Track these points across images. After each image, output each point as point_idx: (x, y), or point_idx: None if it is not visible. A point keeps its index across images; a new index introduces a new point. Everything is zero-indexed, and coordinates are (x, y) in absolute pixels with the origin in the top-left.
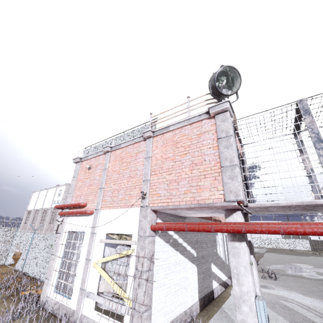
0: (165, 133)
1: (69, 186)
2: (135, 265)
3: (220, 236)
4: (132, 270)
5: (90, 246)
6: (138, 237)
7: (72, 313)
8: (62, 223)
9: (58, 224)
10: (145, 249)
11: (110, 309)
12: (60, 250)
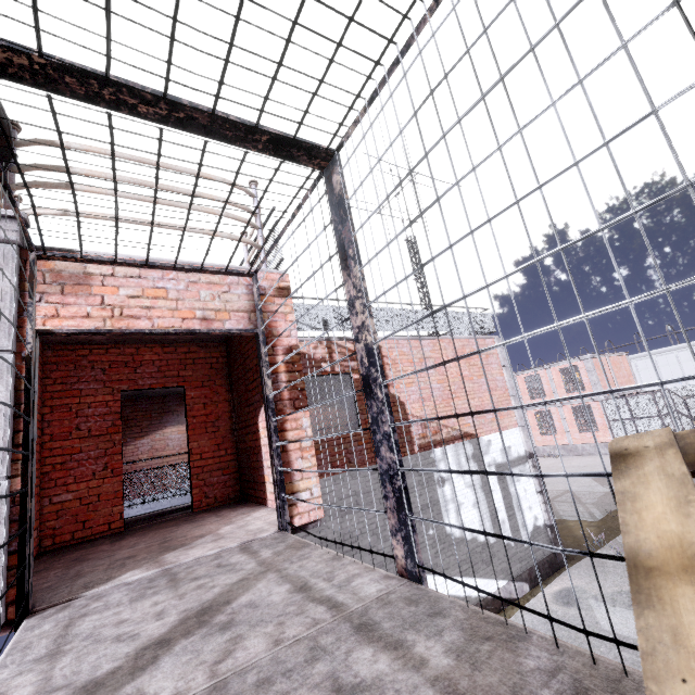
0: None
1: None
2: None
3: (463, 480)
4: None
5: None
6: None
7: None
8: None
9: None
10: None
11: None
12: None
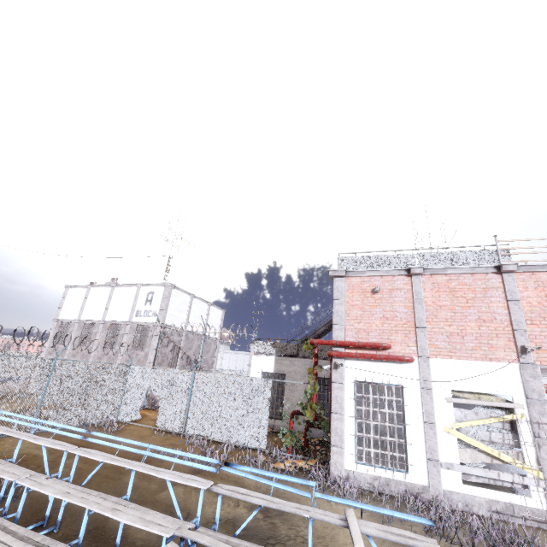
0: (537, 272)
1: (171, 289)
2: (535, 433)
3: None
4: (527, 438)
5: (428, 406)
6: (529, 400)
7: (424, 489)
8: (339, 368)
9: (156, 353)
10: (546, 415)
11: (490, 482)
12: (349, 407)
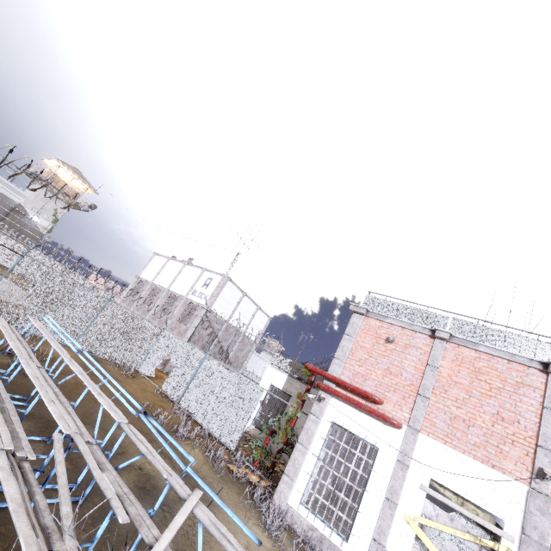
0: None
1: (226, 281)
2: None
3: None
4: None
5: (396, 482)
6: (523, 536)
7: None
8: (322, 402)
9: (194, 331)
10: None
11: None
12: (316, 444)
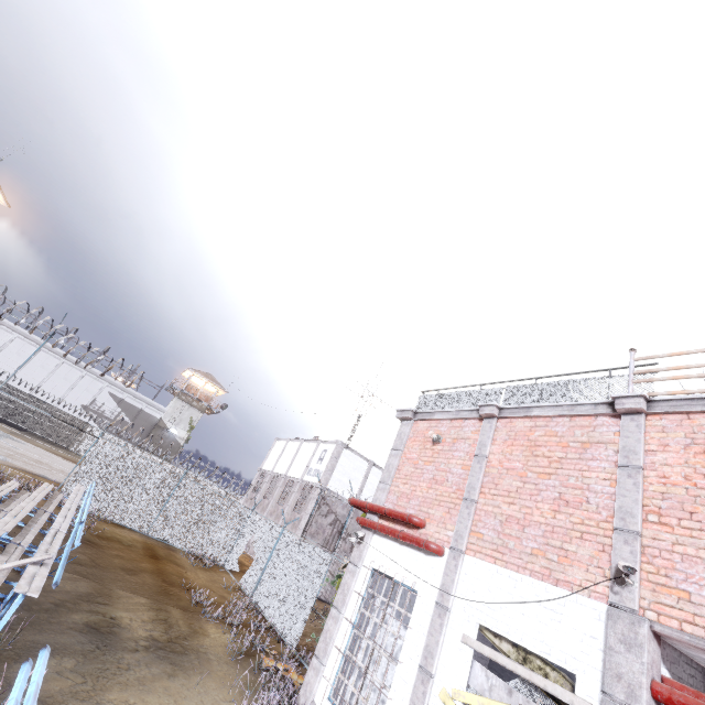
0: (696, 414)
1: (341, 449)
2: None
3: None
4: None
5: (432, 637)
6: (601, 697)
7: None
8: (362, 543)
9: (309, 520)
10: None
11: None
12: (352, 604)
